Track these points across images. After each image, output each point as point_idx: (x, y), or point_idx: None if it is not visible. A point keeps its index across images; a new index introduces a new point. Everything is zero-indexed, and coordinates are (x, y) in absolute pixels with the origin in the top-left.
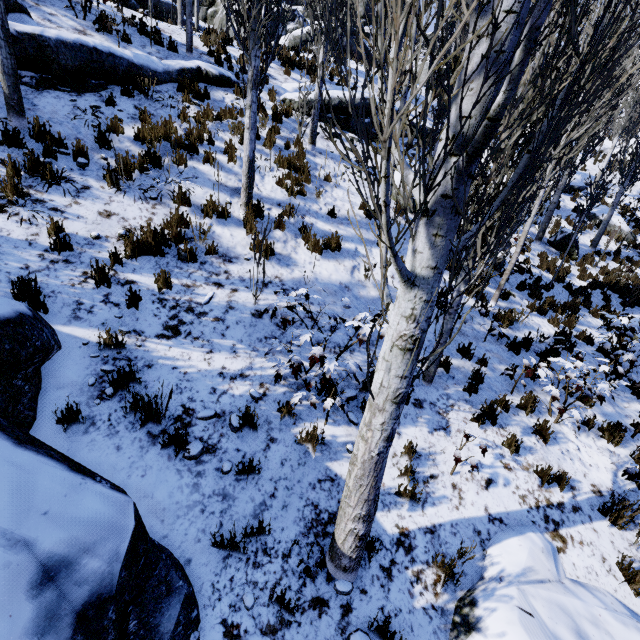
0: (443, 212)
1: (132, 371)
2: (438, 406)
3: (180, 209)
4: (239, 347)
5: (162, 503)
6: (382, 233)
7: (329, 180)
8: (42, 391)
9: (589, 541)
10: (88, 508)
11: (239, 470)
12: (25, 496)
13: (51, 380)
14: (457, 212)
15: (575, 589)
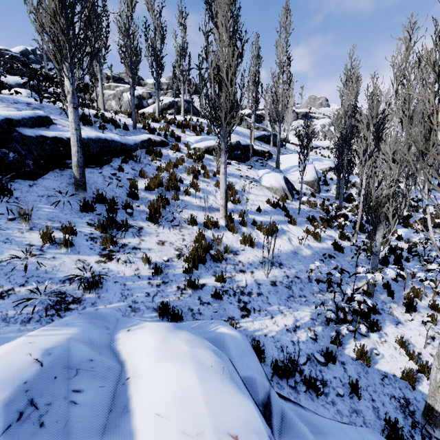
0: None
1: (259, 346)
2: (385, 310)
3: (193, 228)
4: (282, 308)
5: None
6: (430, 231)
7: (244, 190)
8: None
9: None
10: None
11: (351, 390)
12: None
13: None
14: None
15: None
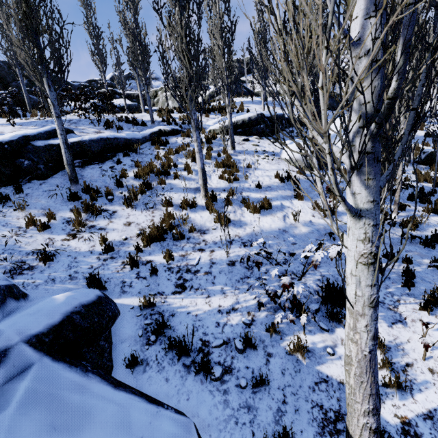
0: (368, 163)
1: (164, 321)
2: (386, 303)
3: (167, 209)
4: (226, 289)
5: (206, 420)
6: (319, 188)
7: (250, 167)
8: (113, 346)
9: None
10: (166, 431)
11: (253, 384)
12: (126, 427)
13: (117, 337)
14: (378, 160)
15: None
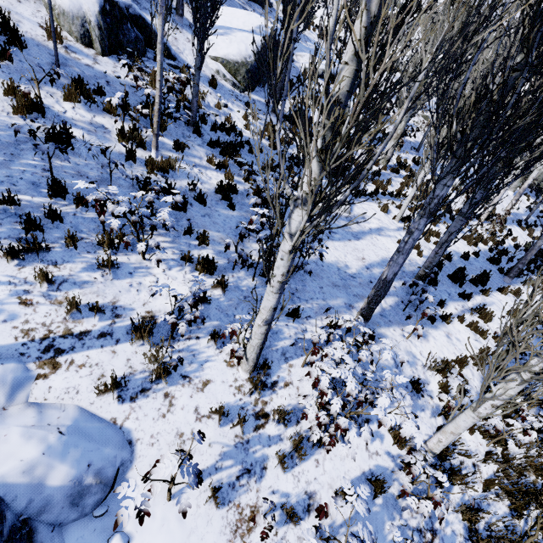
0: None
1: None
2: None
3: None
4: None
5: None
6: None
7: None
8: None
9: (96, 363)
10: None
11: None
12: None
13: None
14: None
15: (16, 413)
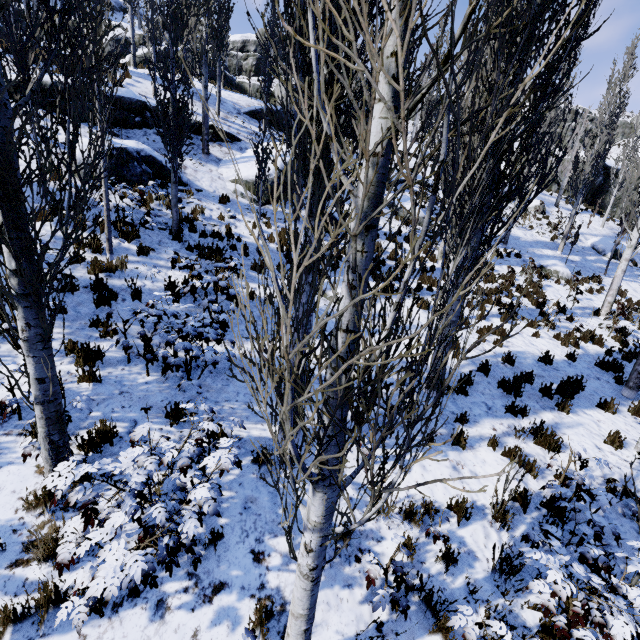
0: None
1: None
2: None
3: None
4: None
5: None
6: None
7: None
8: None
9: None
10: None
11: None
12: None
13: None
14: None
15: None
